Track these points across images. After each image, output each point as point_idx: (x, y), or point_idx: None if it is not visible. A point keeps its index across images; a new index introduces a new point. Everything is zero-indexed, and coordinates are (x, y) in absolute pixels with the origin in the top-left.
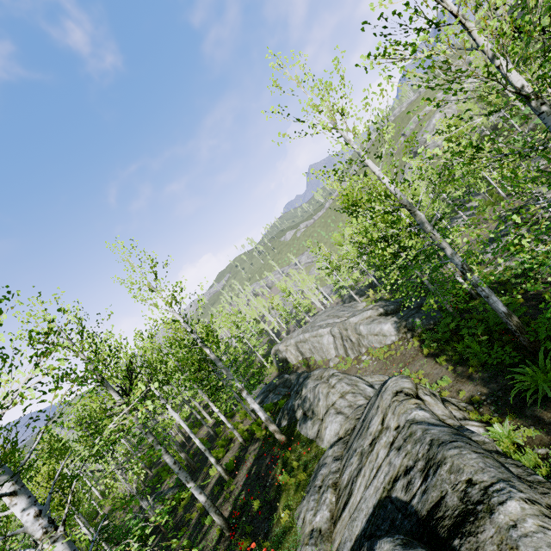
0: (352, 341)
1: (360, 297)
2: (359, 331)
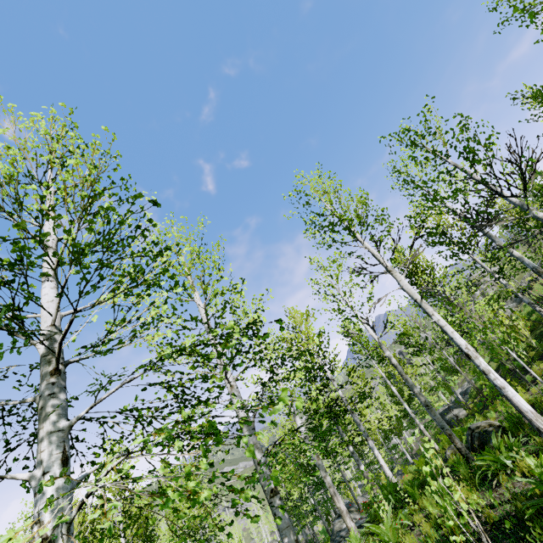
0: None
1: None
2: None
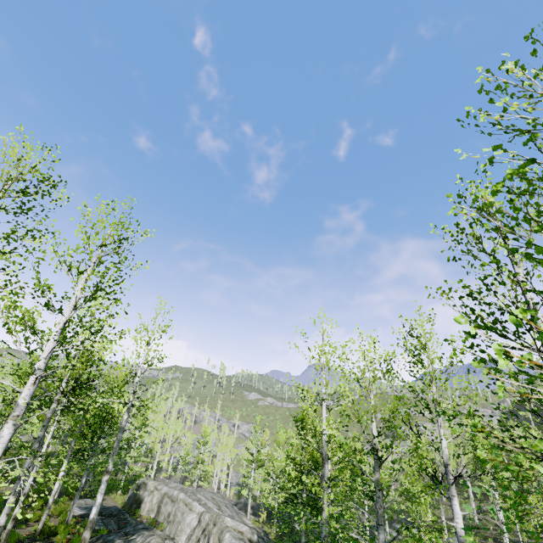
0: (209, 541)
1: (252, 514)
2: (223, 536)
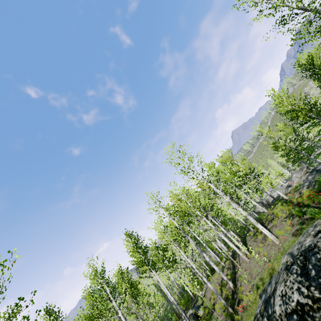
0: None
1: None
2: None
